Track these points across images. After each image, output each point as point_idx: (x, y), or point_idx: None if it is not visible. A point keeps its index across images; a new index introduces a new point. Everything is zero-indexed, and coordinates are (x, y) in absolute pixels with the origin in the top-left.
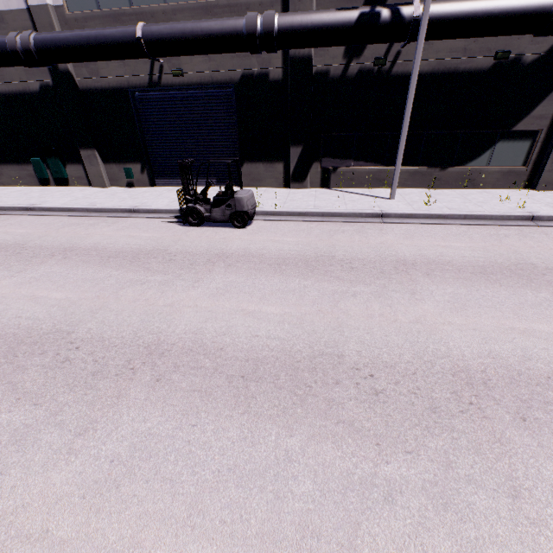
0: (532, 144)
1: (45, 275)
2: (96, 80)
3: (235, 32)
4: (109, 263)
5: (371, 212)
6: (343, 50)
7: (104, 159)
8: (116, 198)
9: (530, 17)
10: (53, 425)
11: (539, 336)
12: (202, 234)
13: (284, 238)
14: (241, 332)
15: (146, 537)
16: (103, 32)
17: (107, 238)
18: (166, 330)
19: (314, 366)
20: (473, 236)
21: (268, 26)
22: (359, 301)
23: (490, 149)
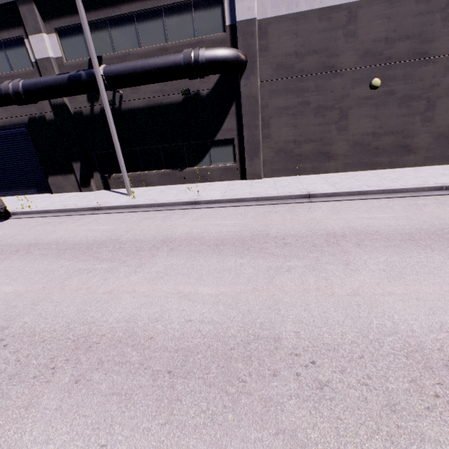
0: (234, 148)
1: None
2: None
3: None
4: None
5: (90, 206)
6: (86, 97)
7: None
8: None
9: (172, 69)
10: None
11: None
12: None
13: None
14: None
15: None
16: None
17: None
18: None
19: None
20: (130, 220)
21: (15, 88)
22: None
23: (208, 154)
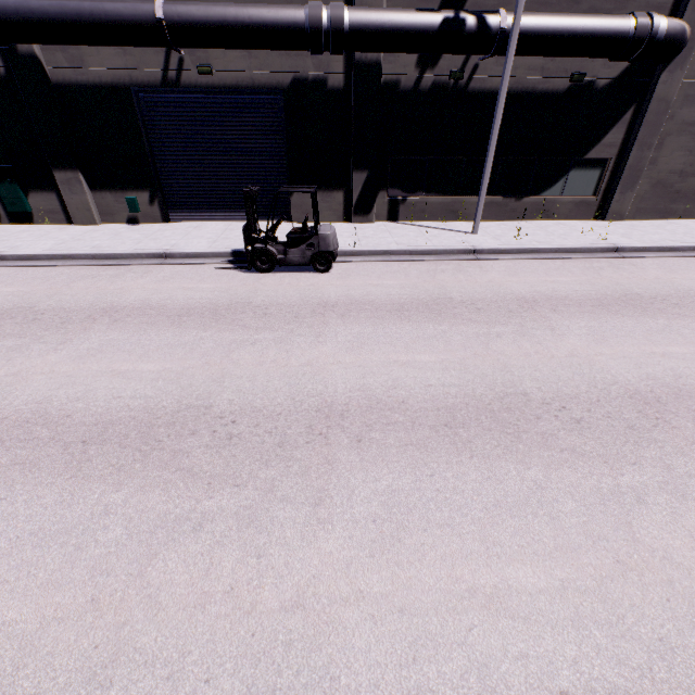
0: (602, 173)
1: (106, 344)
2: (79, 72)
3: (294, 25)
4: (186, 324)
5: (464, 248)
6: (416, 58)
7: (91, 185)
8: (125, 239)
9: (610, 41)
10: (277, 502)
11: (677, 357)
12: (281, 281)
13: (383, 281)
14: (411, 383)
15: (461, 573)
16: (102, 5)
17: (154, 292)
18: (326, 391)
19: (508, 406)
20: (572, 270)
21: (337, 21)
22: (508, 342)
23: (563, 178)
